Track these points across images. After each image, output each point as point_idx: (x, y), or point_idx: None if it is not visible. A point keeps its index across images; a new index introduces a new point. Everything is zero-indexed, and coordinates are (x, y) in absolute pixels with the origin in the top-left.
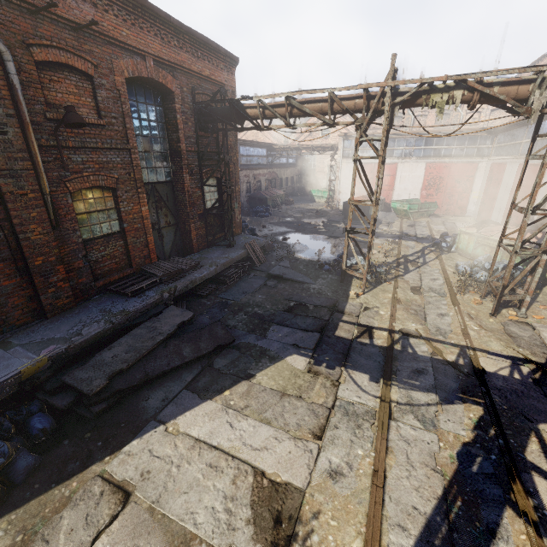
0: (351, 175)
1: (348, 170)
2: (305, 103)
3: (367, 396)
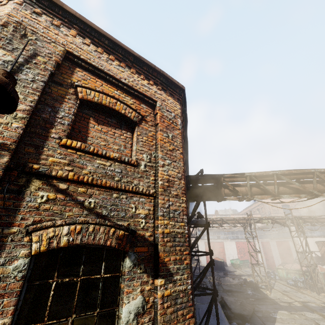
0: (204, 247)
1: (202, 245)
2: (226, 220)
3: (316, 316)
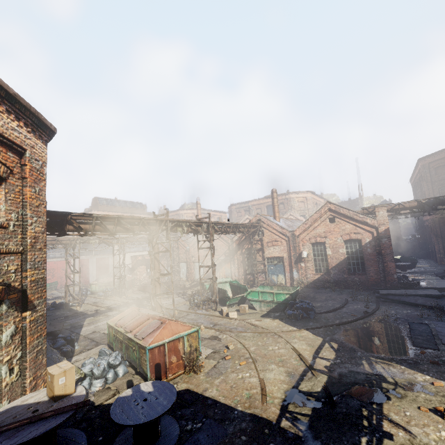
0: None
1: None
2: None
3: (115, 312)
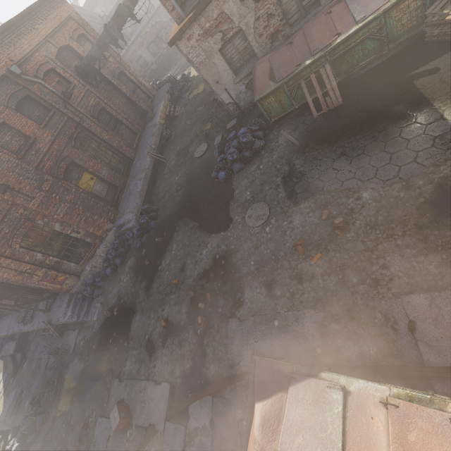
0: None
1: None
2: None
3: None
